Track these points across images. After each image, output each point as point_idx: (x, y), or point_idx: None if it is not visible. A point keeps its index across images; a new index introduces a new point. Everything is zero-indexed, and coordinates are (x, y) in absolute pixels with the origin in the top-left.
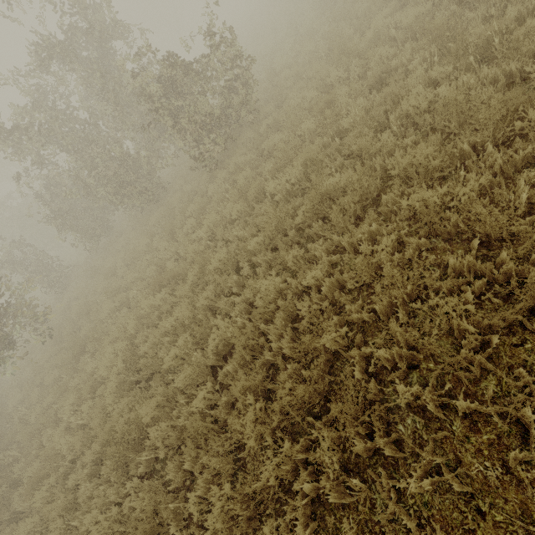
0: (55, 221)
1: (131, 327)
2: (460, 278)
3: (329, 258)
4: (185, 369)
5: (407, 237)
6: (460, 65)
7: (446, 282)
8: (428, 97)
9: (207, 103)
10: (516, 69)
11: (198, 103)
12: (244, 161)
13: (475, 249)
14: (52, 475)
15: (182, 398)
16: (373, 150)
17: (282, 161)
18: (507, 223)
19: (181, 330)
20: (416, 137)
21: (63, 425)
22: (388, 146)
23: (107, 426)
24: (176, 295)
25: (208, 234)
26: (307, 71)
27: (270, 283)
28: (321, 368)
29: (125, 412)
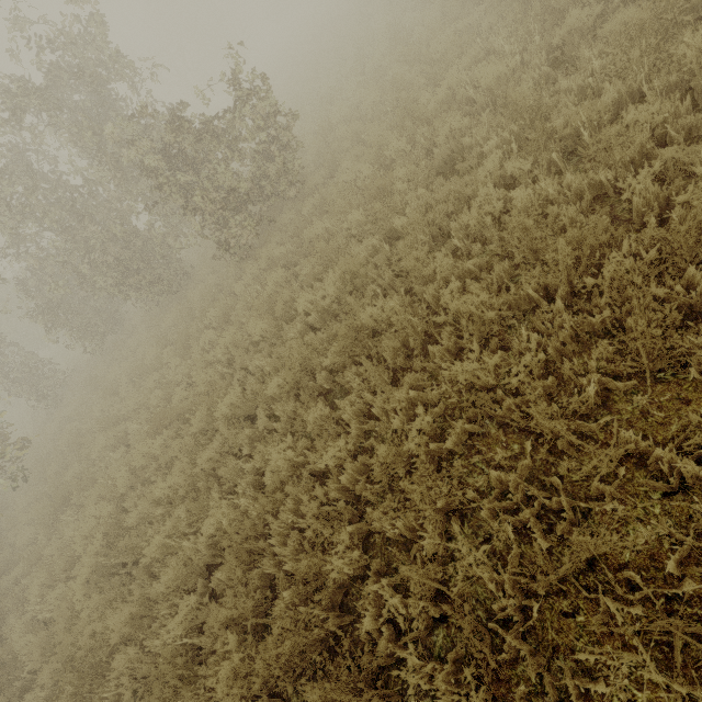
0: (41, 318)
1: (121, 483)
2: (502, 501)
3: (360, 426)
4: (165, 573)
5: (456, 410)
6: (543, 159)
7: (489, 499)
8: (496, 205)
9: (232, 174)
10: (606, 181)
11: (219, 175)
12: (280, 254)
13: (528, 455)
14: (5, 690)
15: (165, 607)
16: (426, 272)
17: (320, 265)
18: (564, 432)
19: (178, 499)
20: (481, 259)
21: (29, 612)
22: (442, 271)
23: (69, 637)
24: (175, 448)
25: (227, 356)
26: (367, 130)
27: (281, 456)
28: (326, 602)
29: (96, 617)
